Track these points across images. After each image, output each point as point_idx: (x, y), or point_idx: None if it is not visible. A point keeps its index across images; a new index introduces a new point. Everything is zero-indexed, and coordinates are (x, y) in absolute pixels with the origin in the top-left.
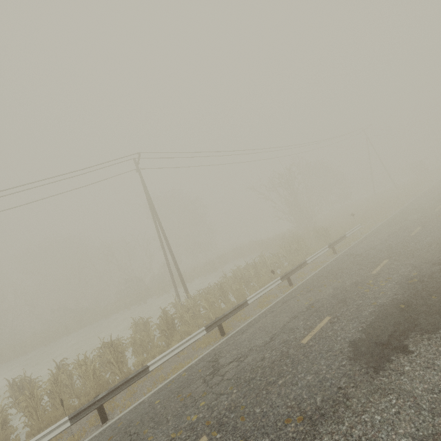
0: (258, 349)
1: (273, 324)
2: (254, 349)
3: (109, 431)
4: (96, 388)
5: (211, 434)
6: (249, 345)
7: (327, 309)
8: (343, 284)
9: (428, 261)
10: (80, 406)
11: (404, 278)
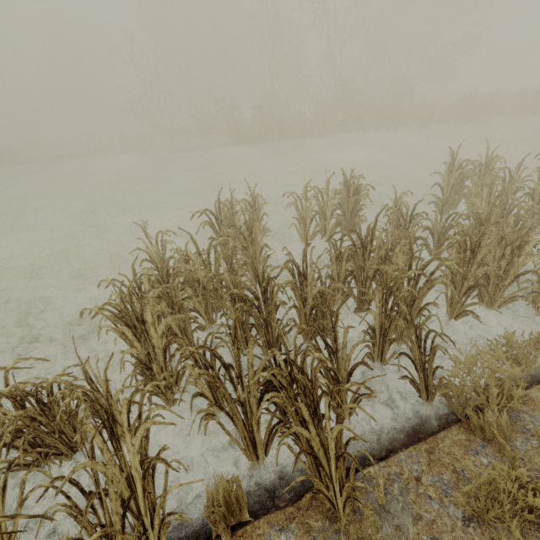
0: None
1: None
2: None
3: None
4: None
5: None
6: None
7: None
8: None
9: None
10: None
11: None
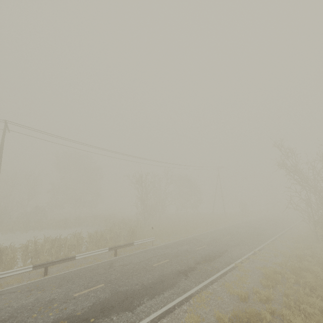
0: None
1: None
2: None
3: None
4: None
5: None
6: None
7: None
8: (47, 296)
9: (107, 302)
10: None
11: (69, 314)
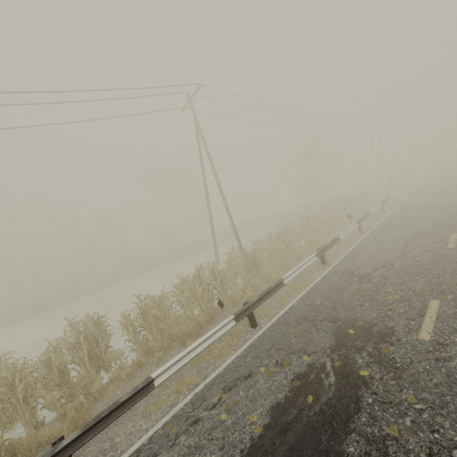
0: (398, 259)
1: (389, 247)
2: (393, 260)
3: (280, 326)
4: (207, 311)
5: (438, 298)
6: (381, 260)
7: (443, 231)
8: (434, 219)
9: None
10: (198, 326)
11: None
